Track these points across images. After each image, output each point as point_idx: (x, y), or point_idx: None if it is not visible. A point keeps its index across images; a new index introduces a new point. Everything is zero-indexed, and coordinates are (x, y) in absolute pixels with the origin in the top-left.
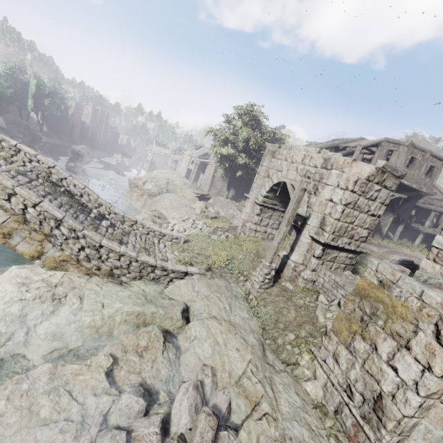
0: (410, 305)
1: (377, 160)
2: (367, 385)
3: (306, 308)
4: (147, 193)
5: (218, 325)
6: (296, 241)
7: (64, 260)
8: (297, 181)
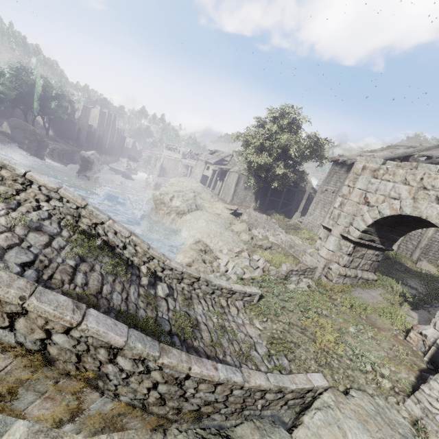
0: None
1: None
2: None
3: None
4: (175, 211)
5: None
6: None
7: (120, 413)
8: None
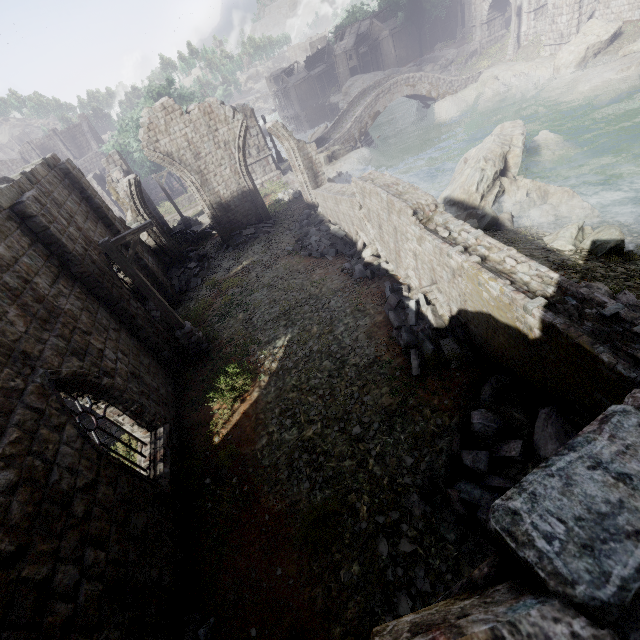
0: (560, 4)
1: None
2: (558, 35)
3: (536, 42)
4: None
5: (508, 68)
6: (520, 22)
7: (444, 93)
8: None
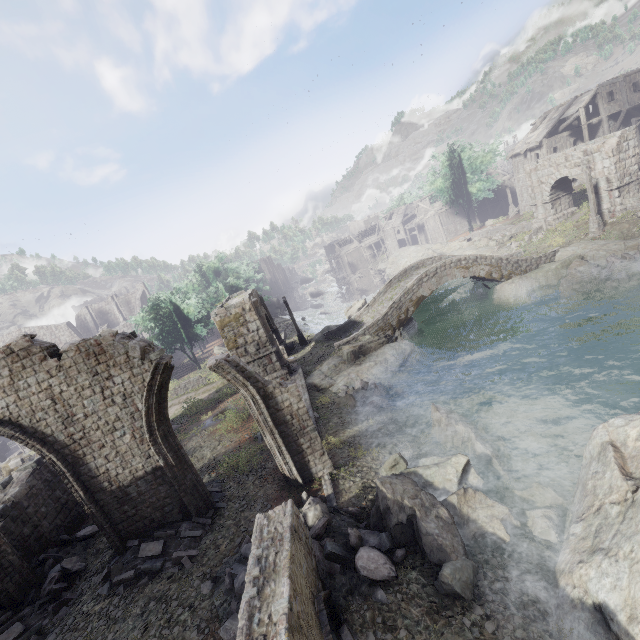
0: None
1: (603, 105)
2: None
3: (632, 218)
4: None
5: (598, 247)
6: (598, 199)
7: (509, 274)
8: (582, 174)
